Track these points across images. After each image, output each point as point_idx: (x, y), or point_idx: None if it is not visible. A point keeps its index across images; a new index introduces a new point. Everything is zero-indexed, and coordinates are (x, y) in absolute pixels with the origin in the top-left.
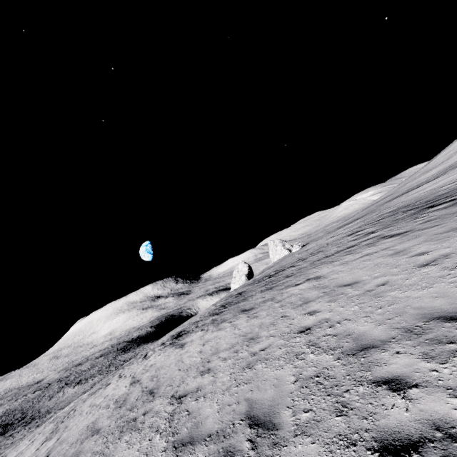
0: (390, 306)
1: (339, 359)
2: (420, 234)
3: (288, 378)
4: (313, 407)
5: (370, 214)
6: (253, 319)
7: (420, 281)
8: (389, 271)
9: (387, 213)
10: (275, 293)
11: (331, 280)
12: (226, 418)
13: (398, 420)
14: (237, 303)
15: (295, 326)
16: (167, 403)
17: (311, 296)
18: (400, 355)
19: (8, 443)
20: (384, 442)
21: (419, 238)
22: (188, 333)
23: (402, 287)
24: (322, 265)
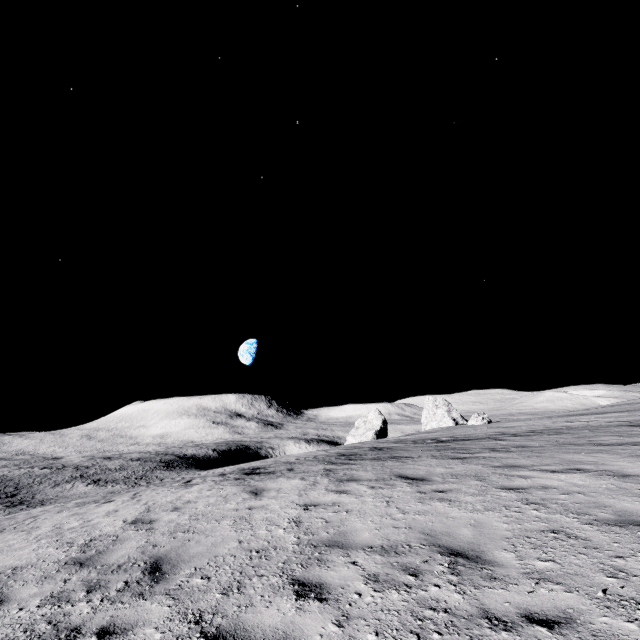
0: None
1: None
2: None
3: None
4: None
5: None
6: (439, 502)
7: None
8: None
9: None
10: (484, 470)
11: None
12: None
13: None
14: (378, 459)
15: None
16: (174, 637)
17: None
18: None
19: None
20: None
21: None
22: (272, 473)
23: None
24: (604, 455)
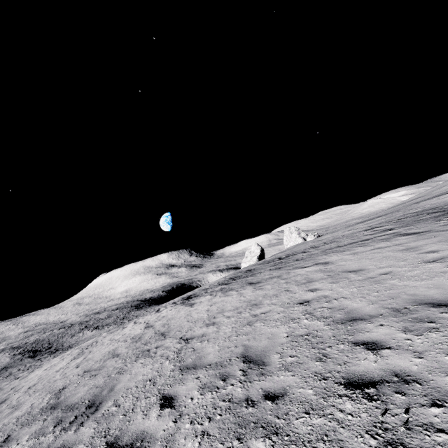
0: (386, 291)
1: (329, 325)
2: (437, 235)
3: (281, 334)
4: (298, 354)
5: (393, 213)
6: (258, 290)
7: (422, 274)
8: (395, 264)
9: (411, 213)
10: (283, 272)
11: (338, 266)
12: (224, 355)
13: (366, 368)
14: (245, 277)
15: (295, 299)
16: (176, 342)
17: (316, 277)
18: (382, 327)
19: (37, 364)
20: (350, 380)
21: (434, 238)
22: (197, 296)
23: (403, 277)
24: (332, 253)
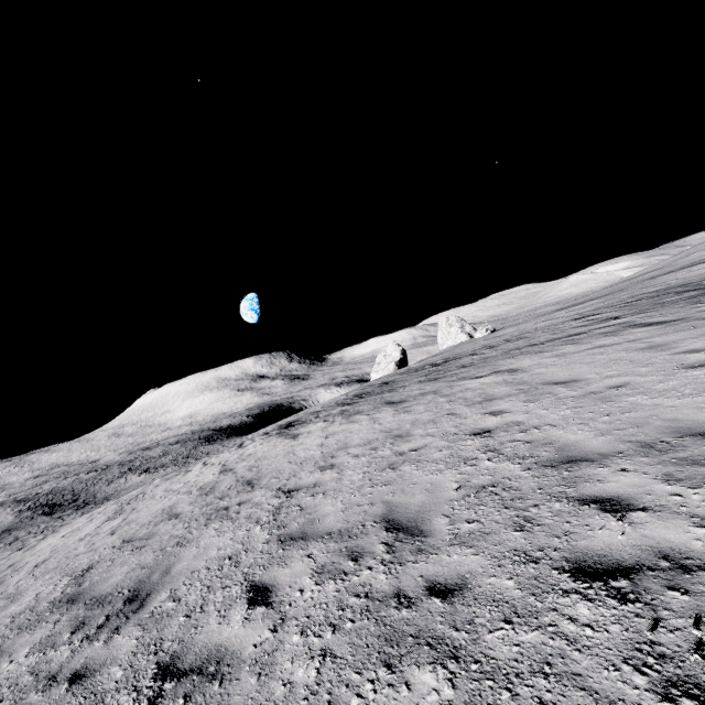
0: (624, 414)
1: (530, 470)
2: (700, 325)
3: (448, 485)
4: (482, 518)
5: (616, 294)
6: (403, 414)
7: (683, 387)
8: (633, 370)
9: (647, 294)
10: (442, 386)
11: (534, 375)
12: (353, 518)
13: (607, 544)
14: (380, 393)
15: (467, 427)
16: (271, 495)
17: (498, 393)
18: (626, 474)
19: (57, 525)
20: (580, 564)
21: (696, 330)
22: (303, 423)
23: (650, 392)
24: (522, 356)
